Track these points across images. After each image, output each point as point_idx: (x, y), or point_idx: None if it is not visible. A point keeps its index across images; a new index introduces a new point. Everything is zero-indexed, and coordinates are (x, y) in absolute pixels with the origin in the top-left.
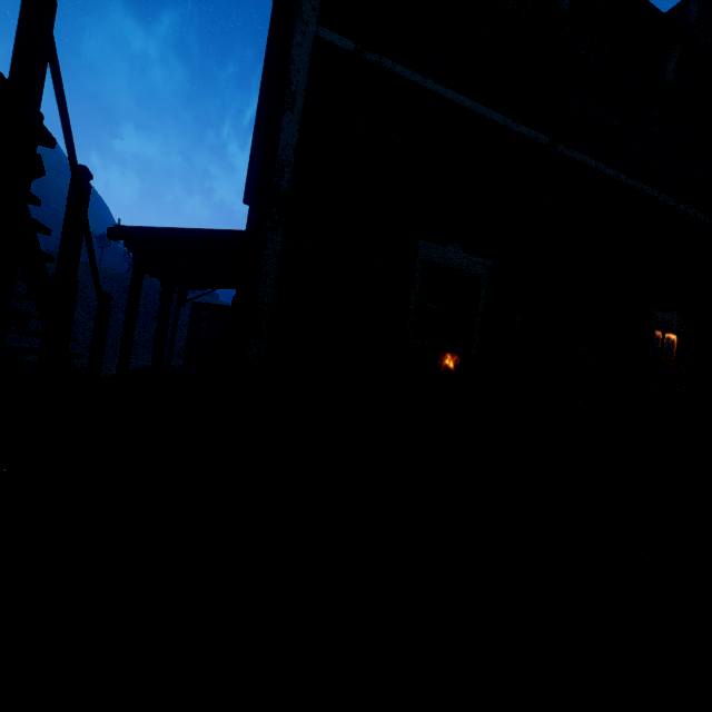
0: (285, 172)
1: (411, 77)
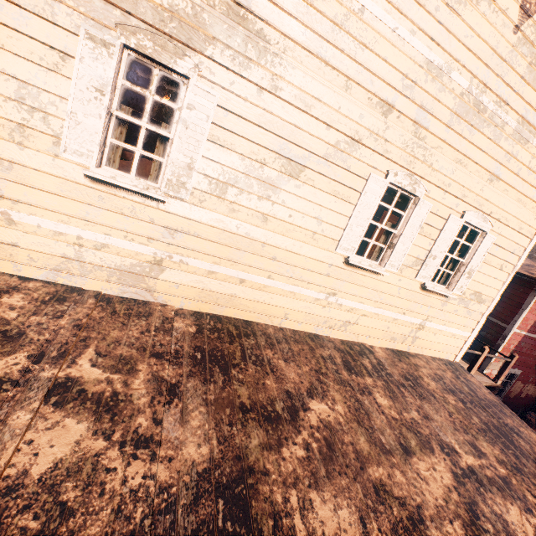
0: (493, 359)
1: (528, 334)
